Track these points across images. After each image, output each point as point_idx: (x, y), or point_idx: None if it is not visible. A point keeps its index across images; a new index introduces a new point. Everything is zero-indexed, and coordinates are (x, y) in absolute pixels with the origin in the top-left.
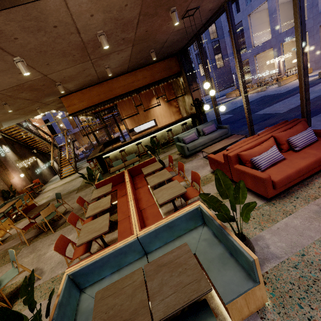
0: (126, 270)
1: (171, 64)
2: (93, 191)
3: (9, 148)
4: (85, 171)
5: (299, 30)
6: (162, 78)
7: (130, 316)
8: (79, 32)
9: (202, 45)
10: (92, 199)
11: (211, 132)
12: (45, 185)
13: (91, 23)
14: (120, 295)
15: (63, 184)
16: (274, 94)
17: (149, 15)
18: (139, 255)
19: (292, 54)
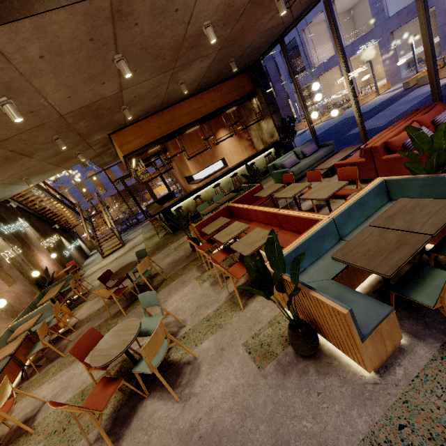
0: (328, 255)
1: (243, 82)
2: (176, 248)
3: (27, 221)
4: (138, 241)
5: (422, 5)
6: (234, 100)
7: (398, 244)
8: (190, 21)
9: (287, 51)
10: (209, 233)
11: (312, 153)
12: (82, 271)
13: (206, 9)
14: (366, 244)
15: (115, 260)
16: None
17: (255, 4)
18: (334, 240)
19: (359, 72)
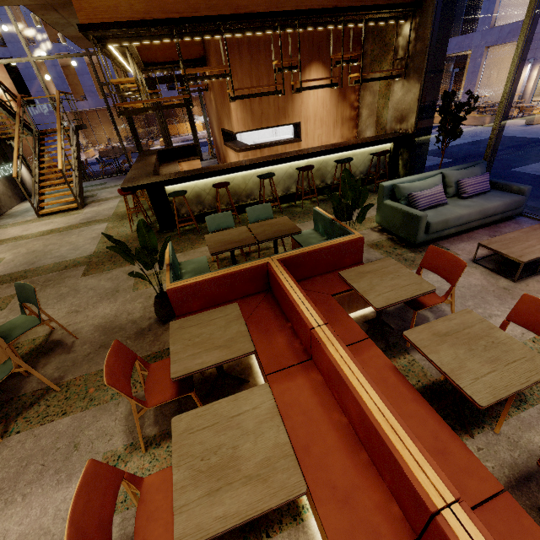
0: None
1: None
2: (138, 283)
3: None
4: (104, 211)
5: None
6: (371, 3)
7: None
8: None
9: None
10: (174, 377)
11: (475, 194)
12: None
13: None
14: None
15: (46, 235)
16: (528, 138)
17: None
18: None
19: None
